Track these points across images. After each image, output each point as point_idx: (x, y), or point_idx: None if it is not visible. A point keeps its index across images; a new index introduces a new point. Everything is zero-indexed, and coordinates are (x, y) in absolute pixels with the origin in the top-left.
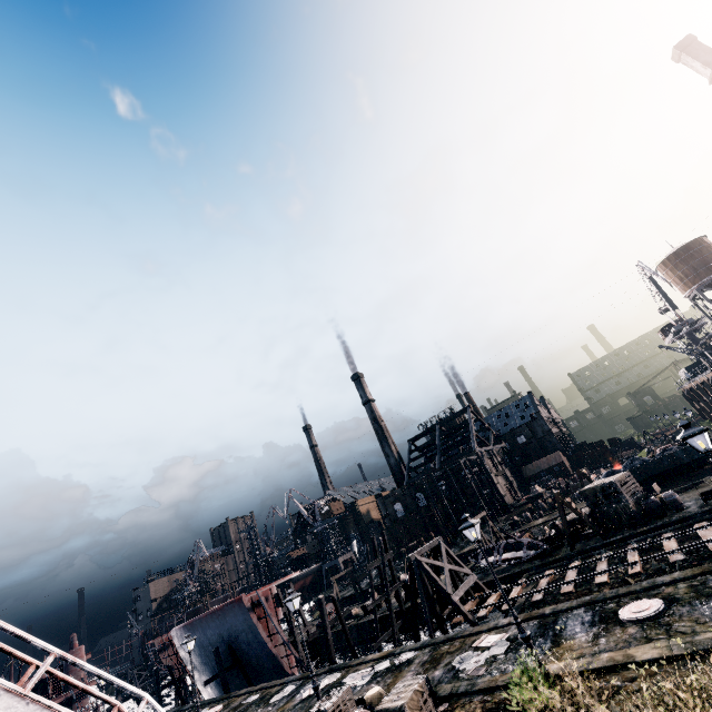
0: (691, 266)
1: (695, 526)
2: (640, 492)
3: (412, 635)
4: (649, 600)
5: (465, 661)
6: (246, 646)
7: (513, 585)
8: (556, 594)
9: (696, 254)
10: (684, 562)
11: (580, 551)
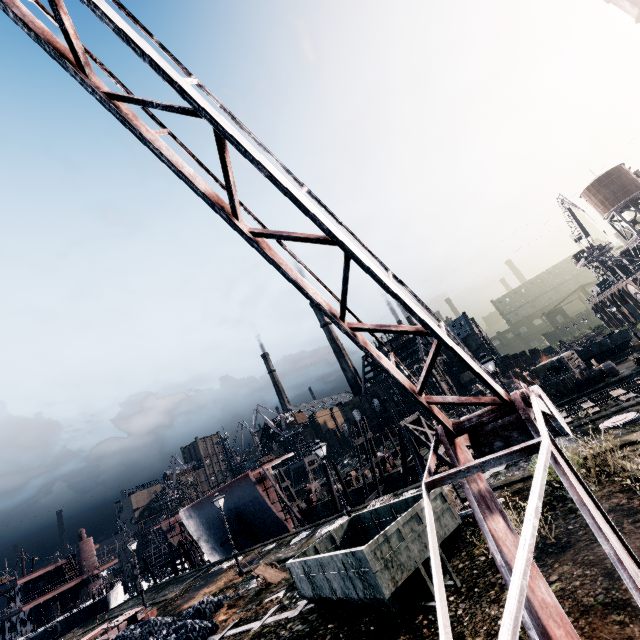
0: (611, 190)
1: (636, 379)
2: (582, 365)
3: None
4: (623, 414)
5: None
6: (253, 514)
7: None
8: None
9: (616, 179)
10: (637, 398)
11: None
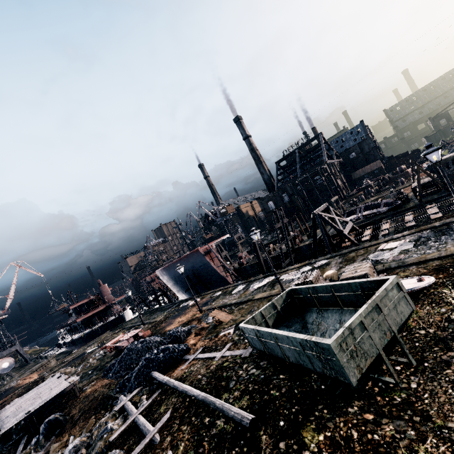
0: None
1: None
2: None
3: (300, 261)
4: None
5: (379, 256)
6: (204, 273)
7: (381, 224)
8: (426, 220)
9: None
10: None
11: (428, 201)
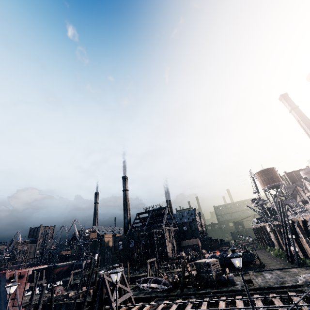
0: (267, 177)
1: (236, 297)
2: (220, 270)
3: None
4: None
5: None
6: None
7: (146, 304)
8: None
9: (270, 173)
10: None
11: (184, 293)
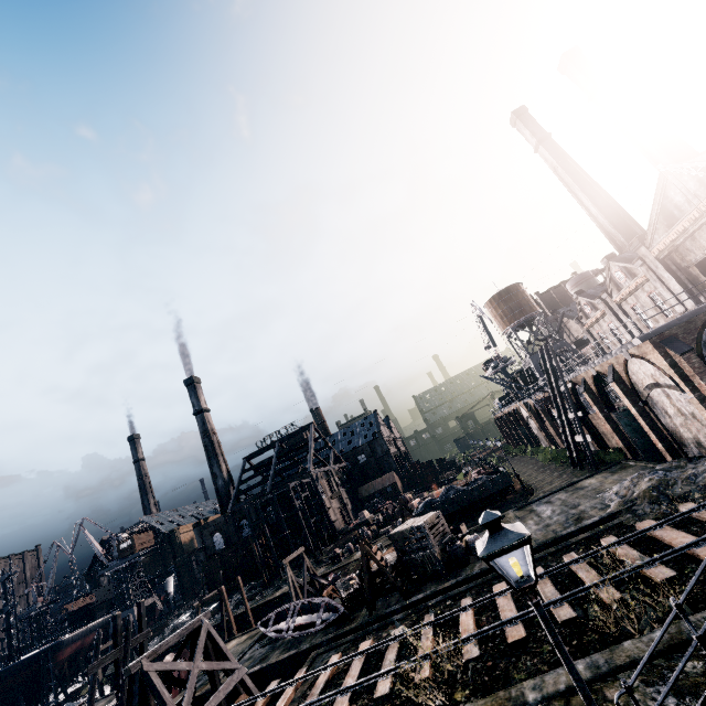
0: (510, 307)
1: (495, 589)
2: (448, 535)
3: None
4: None
5: None
6: None
7: (286, 684)
8: None
9: (514, 297)
10: (479, 661)
11: (378, 616)
